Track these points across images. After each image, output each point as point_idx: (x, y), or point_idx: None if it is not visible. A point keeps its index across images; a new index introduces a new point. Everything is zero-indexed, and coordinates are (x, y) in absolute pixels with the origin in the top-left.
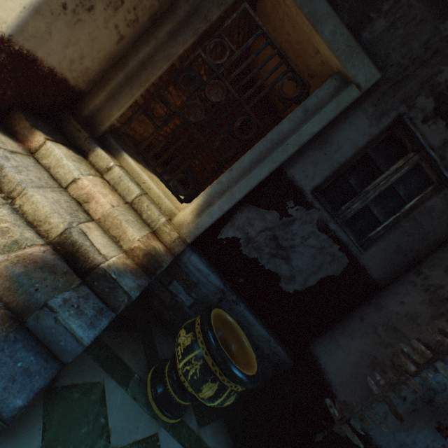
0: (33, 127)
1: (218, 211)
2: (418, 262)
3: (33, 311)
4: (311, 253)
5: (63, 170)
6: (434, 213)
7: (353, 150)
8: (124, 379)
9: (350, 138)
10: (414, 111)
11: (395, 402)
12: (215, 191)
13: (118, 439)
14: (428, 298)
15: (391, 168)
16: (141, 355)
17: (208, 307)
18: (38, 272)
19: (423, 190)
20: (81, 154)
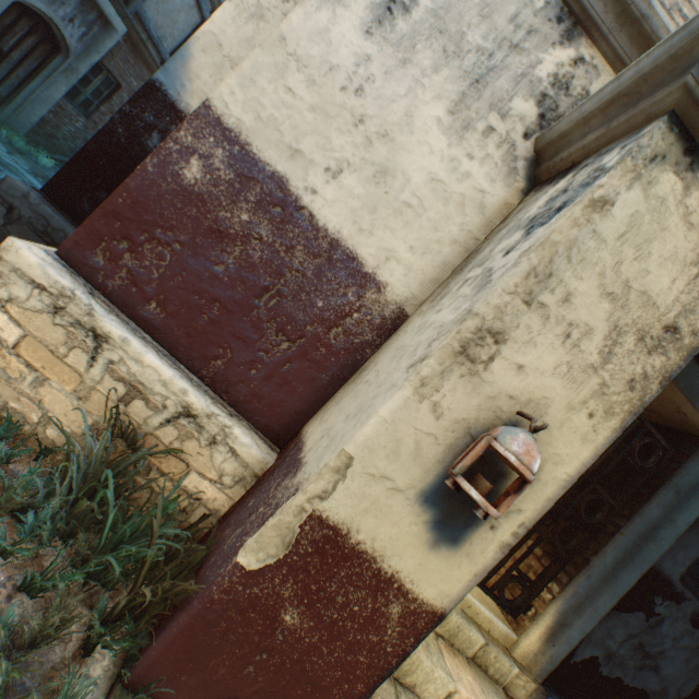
0: None
1: (577, 634)
2: None
3: None
4: (683, 656)
5: (433, 684)
6: None
7: None
8: None
9: None
10: None
11: None
12: (568, 605)
13: None
14: None
15: None
16: None
17: None
18: None
19: None
20: None
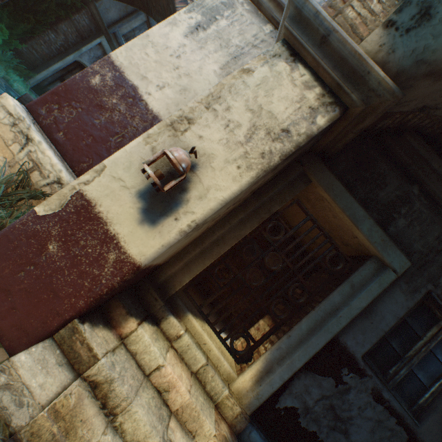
0: (128, 313)
1: (278, 379)
2: None
3: None
4: (369, 426)
5: (148, 356)
6: None
7: (394, 319)
8: None
9: (391, 309)
10: (439, 289)
11: None
12: (274, 356)
13: None
14: None
15: (427, 334)
16: None
17: None
18: None
19: None
20: (154, 321)
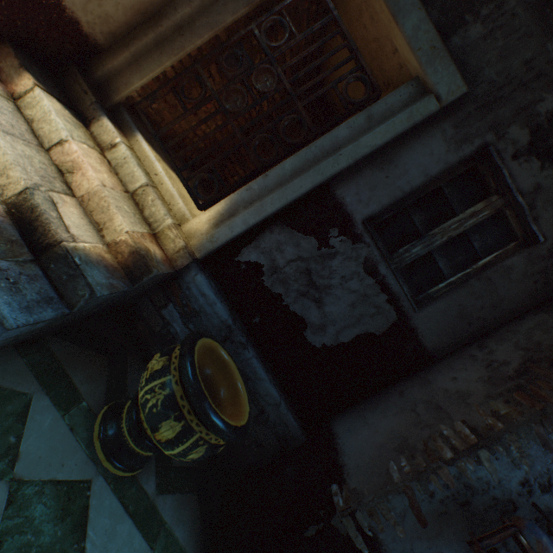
0: (22, 66)
1: (241, 223)
2: (486, 334)
3: None
4: (350, 300)
5: (49, 127)
6: (513, 275)
7: (422, 177)
8: (64, 402)
9: (420, 163)
10: (504, 143)
11: (419, 498)
12: (242, 199)
13: (27, 470)
14: (487, 375)
15: (467, 210)
16: (101, 383)
17: (198, 333)
18: None
19: (504, 246)
20: (82, 121)
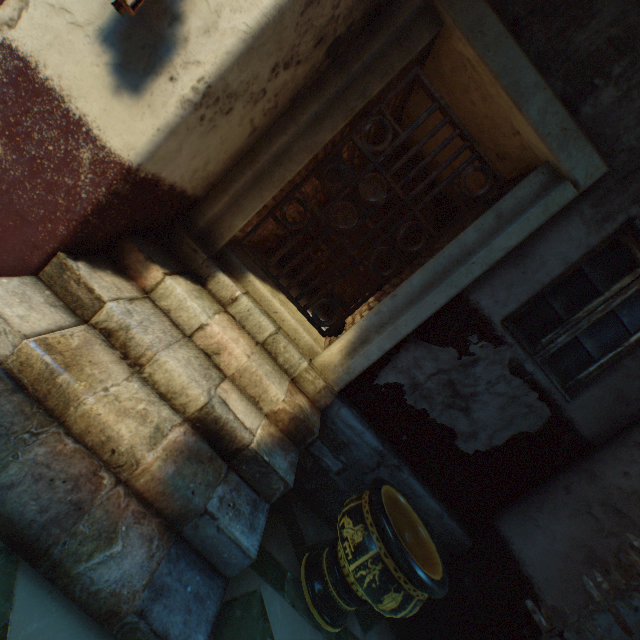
0: (148, 259)
1: (376, 350)
2: None
3: (191, 519)
4: (499, 403)
5: (186, 314)
6: None
7: (562, 266)
8: (278, 582)
9: (558, 251)
10: None
11: (623, 613)
12: (372, 324)
13: None
14: None
15: (613, 287)
16: (288, 545)
17: (376, 487)
18: (188, 466)
19: None
20: (197, 281)
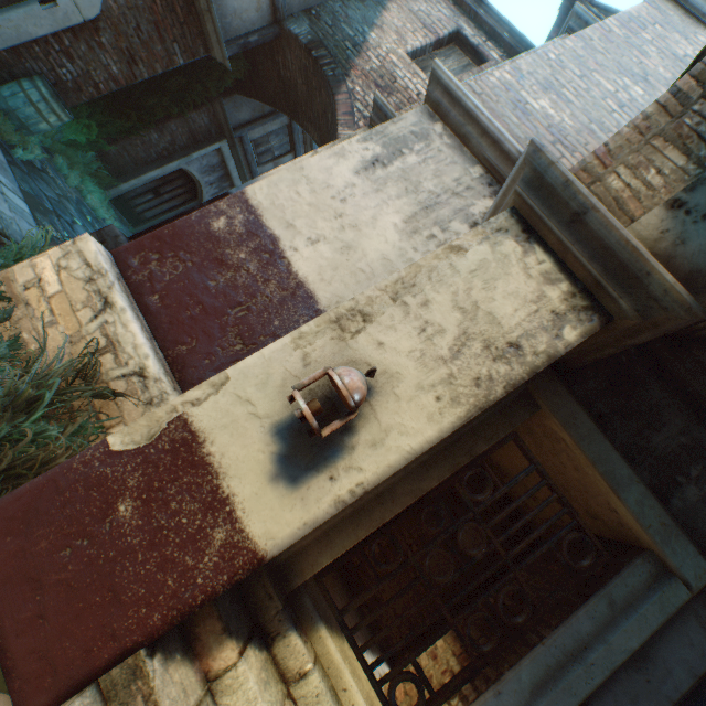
0: (225, 629)
1: None
2: None
3: None
4: None
5: None
6: None
7: (690, 678)
8: None
9: (682, 657)
10: None
11: None
12: None
13: None
14: None
15: None
16: None
17: None
18: None
19: None
20: (262, 638)
